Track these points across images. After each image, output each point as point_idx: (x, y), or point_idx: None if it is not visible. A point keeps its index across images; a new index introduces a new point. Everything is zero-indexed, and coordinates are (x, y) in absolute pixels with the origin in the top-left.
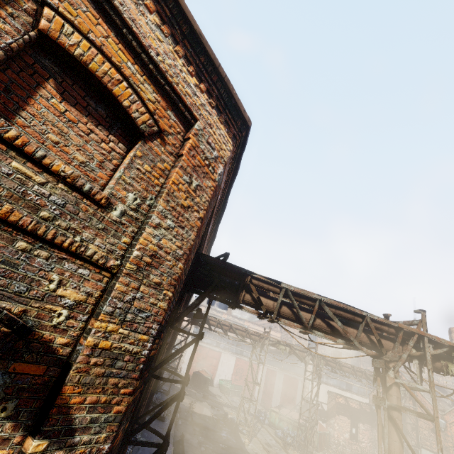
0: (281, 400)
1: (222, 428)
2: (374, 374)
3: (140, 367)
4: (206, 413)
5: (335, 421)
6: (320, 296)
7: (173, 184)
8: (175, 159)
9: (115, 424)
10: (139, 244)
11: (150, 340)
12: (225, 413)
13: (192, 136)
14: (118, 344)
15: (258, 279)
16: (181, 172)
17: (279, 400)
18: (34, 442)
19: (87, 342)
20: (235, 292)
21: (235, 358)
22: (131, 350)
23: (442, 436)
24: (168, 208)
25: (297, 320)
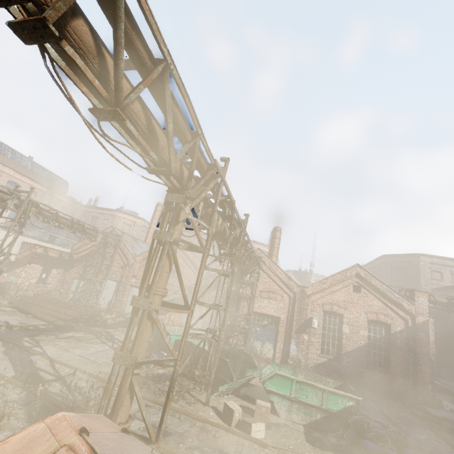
0: None
1: None
2: (165, 210)
3: None
4: None
5: (23, 270)
6: (172, 59)
7: None
8: None
9: None
10: None
11: None
12: None
13: None
14: None
15: None
16: None
17: None
18: None
19: None
20: None
21: None
22: None
23: (128, 270)
24: None
25: (102, 79)
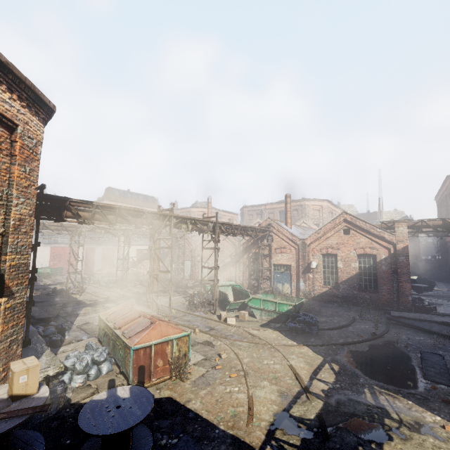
0: (102, 265)
1: (54, 297)
2: (150, 237)
3: (29, 267)
4: (33, 295)
5: (141, 265)
6: (119, 206)
7: (17, 178)
8: (10, 158)
9: (27, 289)
10: (12, 218)
11: (29, 256)
12: (54, 288)
13: (19, 140)
14: (18, 262)
15: (75, 202)
16: (19, 168)
17: (101, 266)
18: (3, 299)
19: (7, 265)
20: (58, 212)
21: (49, 248)
22: (24, 262)
23: (194, 252)
24: (19, 192)
25: (106, 220)
